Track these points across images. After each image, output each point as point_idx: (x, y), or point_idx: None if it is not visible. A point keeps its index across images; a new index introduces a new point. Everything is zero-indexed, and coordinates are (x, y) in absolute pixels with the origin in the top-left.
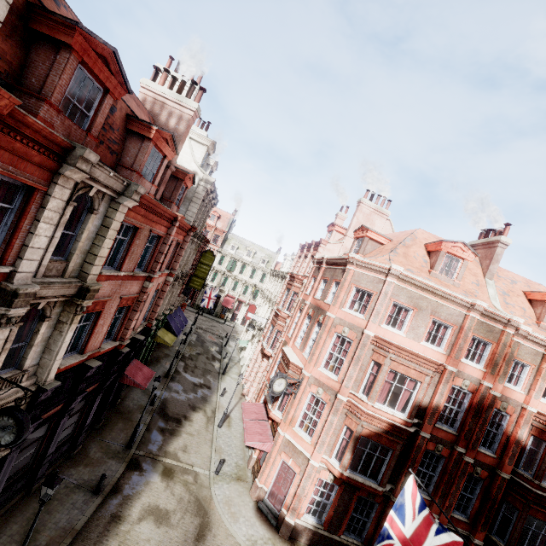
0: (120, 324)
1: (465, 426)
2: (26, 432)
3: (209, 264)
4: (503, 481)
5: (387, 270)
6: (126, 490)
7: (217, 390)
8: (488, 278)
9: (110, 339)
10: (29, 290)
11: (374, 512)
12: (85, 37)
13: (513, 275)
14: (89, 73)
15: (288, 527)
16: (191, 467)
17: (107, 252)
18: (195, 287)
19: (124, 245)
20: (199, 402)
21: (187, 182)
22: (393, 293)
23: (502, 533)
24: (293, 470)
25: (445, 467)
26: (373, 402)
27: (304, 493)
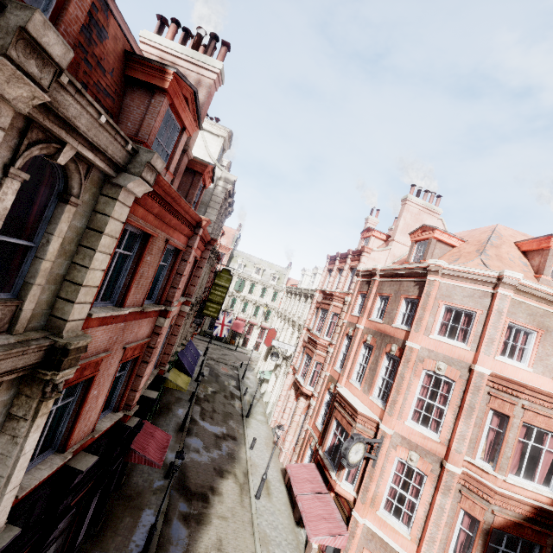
0: (124, 385)
1: None
2: None
3: (225, 285)
4: None
5: (495, 278)
6: None
7: (243, 440)
8: None
9: (109, 409)
10: None
11: None
12: None
13: None
14: None
15: None
16: None
17: (99, 276)
18: (210, 314)
19: (128, 264)
20: (225, 462)
21: (206, 178)
22: (508, 311)
23: None
24: None
25: None
26: (504, 474)
27: None
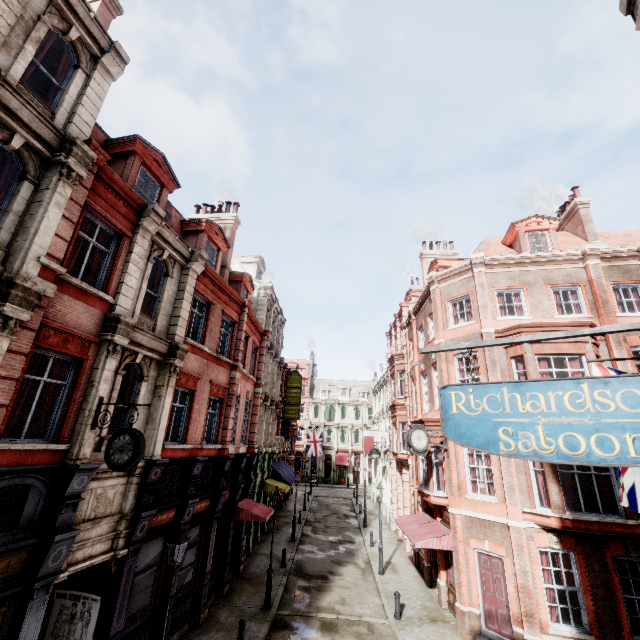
0: (217, 423)
1: None
2: (143, 448)
3: (297, 385)
4: None
5: (469, 265)
6: None
7: (363, 543)
8: (592, 240)
9: (210, 443)
10: (128, 320)
11: None
12: (143, 146)
13: (622, 232)
14: (149, 173)
15: None
16: (358, 617)
17: (187, 315)
18: (291, 416)
19: (202, 322)
20: (343, 556)
21: (246, 285)
22: (490, 283)
23: None
24: (497, 556)
25: None
26: None
27: (528, 580)
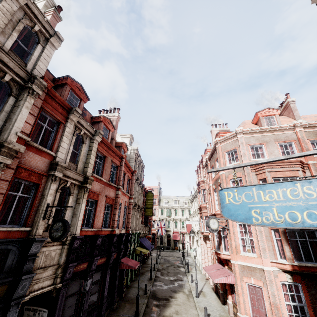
0: (109, 217)
1: None
2: (68, 229)
3: (151, 198)
4: None
5: (235, 133)
6: None
7: (187, 280)
8: (298, 119)
9: (106, 228)
10: (62, 164)
11: None
12: (71, 80)
13: (313, 115)
14: (74, 93)
15: None
16: None
17: (93, 162)
18: (149, 214)
19: (101, 166)
20: (177, 288)
21: (124, 148)
22: (246, 142)
23: None
24: (258, 286)
25: None
26: None
27: (276, 299)
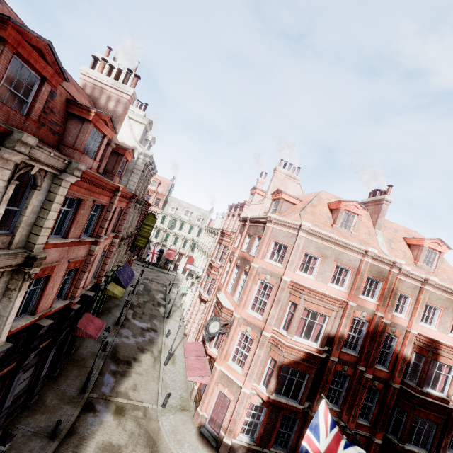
0: (70, 284)
1: (364, 349)
2: None
3: (151, 224)
4: (395, 390)
5: (299, 226)
6: (81, 431)
7: (162, 332)
8: (377, 229)
9: (61, 298)
10: None
11: (296, 426)
12: (19, 30)
13: (395, 226)
14: (25, 63)
15: (226, 447)
16: (141, 403)
17: (52, 223)
18: (140, 245)
19: (70, 215)
20: (146, 344)
21: (127, 157)
22: (304, 245)
23: (396, 432)
24: (229, 398)
25: (351, 384)
26: (291, 336)
27: (238, 417)
